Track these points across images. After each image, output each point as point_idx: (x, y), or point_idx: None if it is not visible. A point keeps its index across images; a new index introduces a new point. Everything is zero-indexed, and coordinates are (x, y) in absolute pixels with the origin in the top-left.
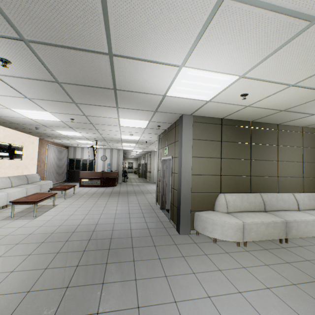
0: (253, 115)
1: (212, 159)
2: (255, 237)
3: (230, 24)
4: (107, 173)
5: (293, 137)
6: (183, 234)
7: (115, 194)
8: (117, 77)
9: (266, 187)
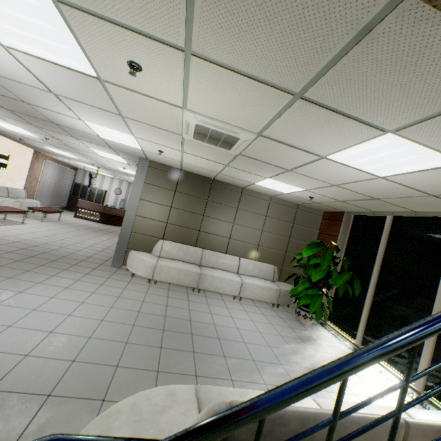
0: (204, 173)
1: (161, 206)
2: (165, 279)
3: (78, 106)
4: (110, 209)
5: (257, 203)
6: (115, 266)
7: (105, 232)
8: (46, 116)
9: (213, 245)
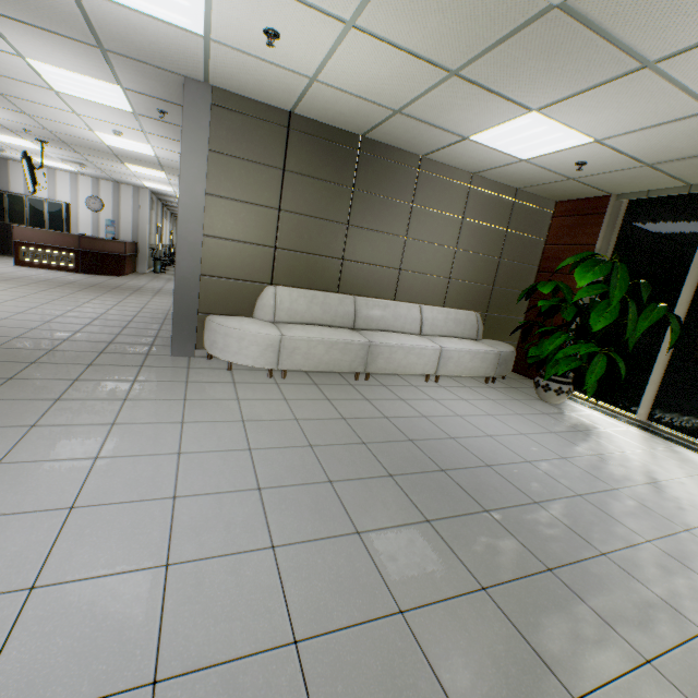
0: (352, 117)
1: (258, 209)
2: (304, 365)
3: None
4: (93, 242)
5: (448, 192)
6: (179, 355)
7: (101, 288)
8: None
9: (371, 287)
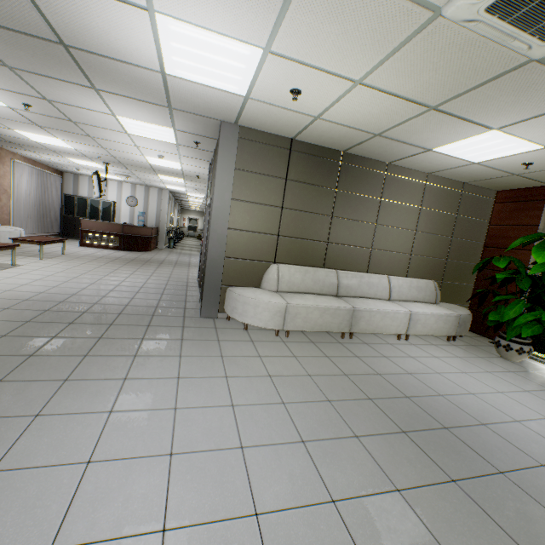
0: (339, 140)
1: (267, 208)
2: (303, 326)
3: None
4: (131, 228)
5: (408, 188)
6: (206, 317)
7: (138, 262)
8: (49, 15)
9: (349, 263)
